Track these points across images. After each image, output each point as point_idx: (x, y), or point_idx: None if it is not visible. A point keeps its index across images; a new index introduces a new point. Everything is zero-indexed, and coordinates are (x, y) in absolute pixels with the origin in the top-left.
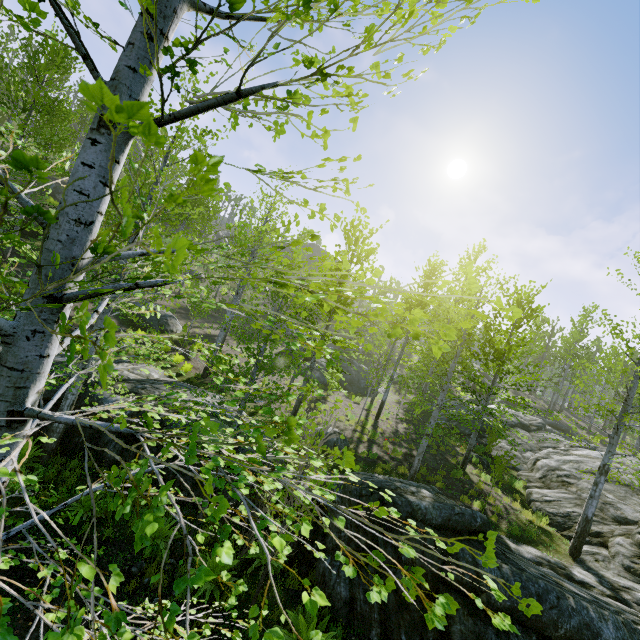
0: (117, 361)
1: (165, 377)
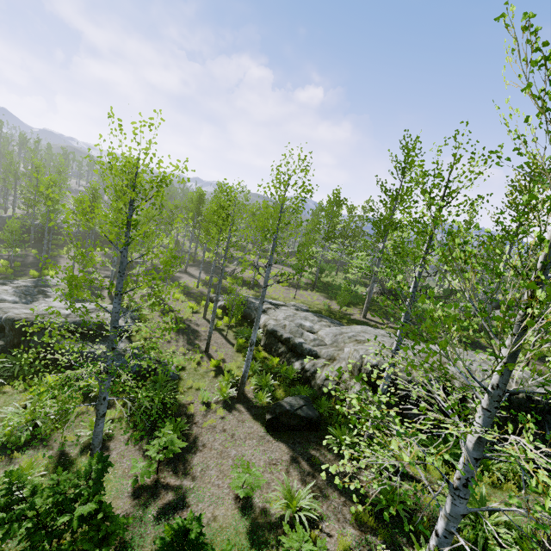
0: None
1: None
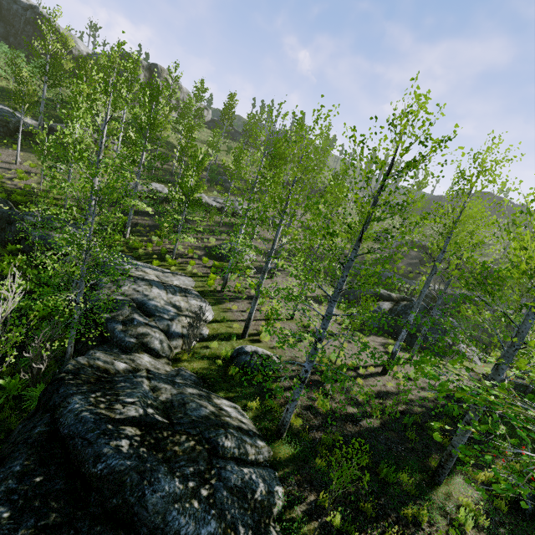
0: (166, 272)
1: (188, 286)
